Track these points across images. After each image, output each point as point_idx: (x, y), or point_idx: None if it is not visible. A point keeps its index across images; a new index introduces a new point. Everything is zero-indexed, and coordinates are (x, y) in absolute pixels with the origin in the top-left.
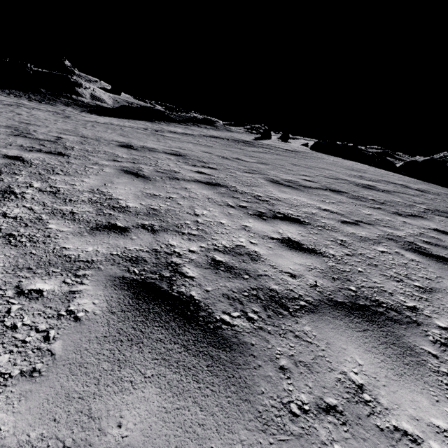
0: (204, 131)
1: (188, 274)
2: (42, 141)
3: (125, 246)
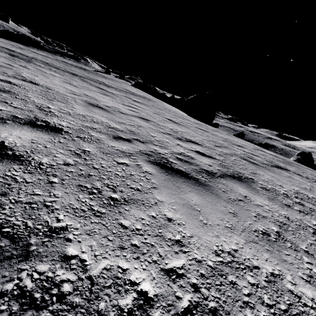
0: (63, 59)
1: None
2: None
3: None
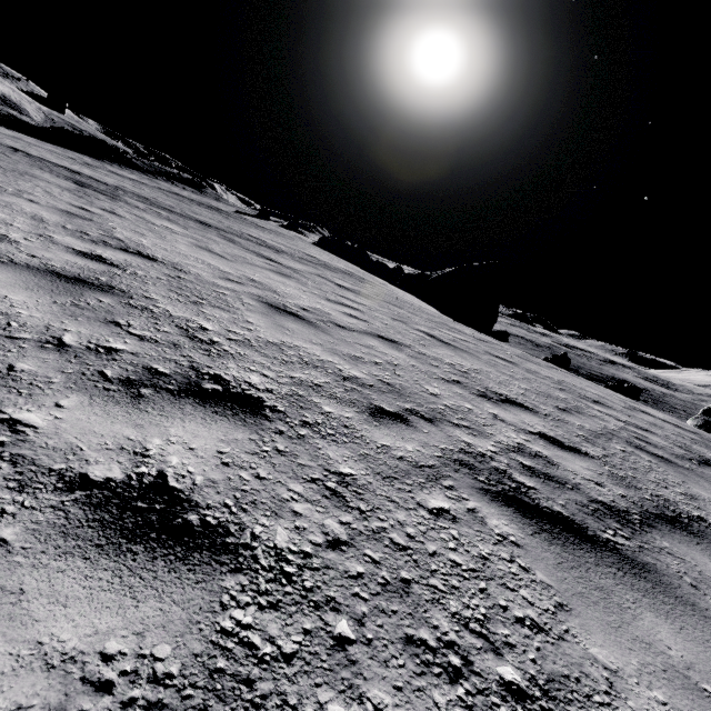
0: (172, 188)
1: None
2: None
3: None
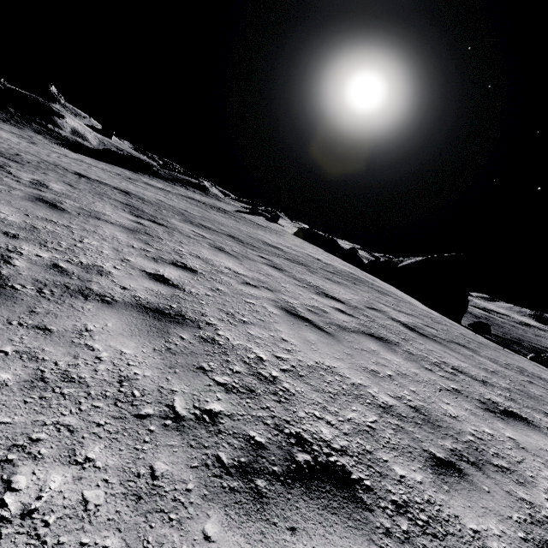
0: (187, 192)
1: (65, 205)
2: (3, 152)
3: (41, 193)
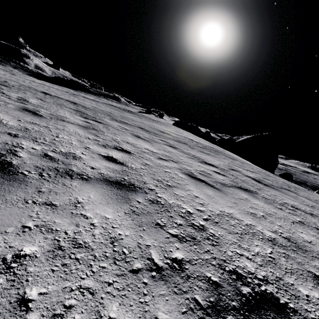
0: (108, 102)
1: (41, 112)
2: None
3: (25, 106)
